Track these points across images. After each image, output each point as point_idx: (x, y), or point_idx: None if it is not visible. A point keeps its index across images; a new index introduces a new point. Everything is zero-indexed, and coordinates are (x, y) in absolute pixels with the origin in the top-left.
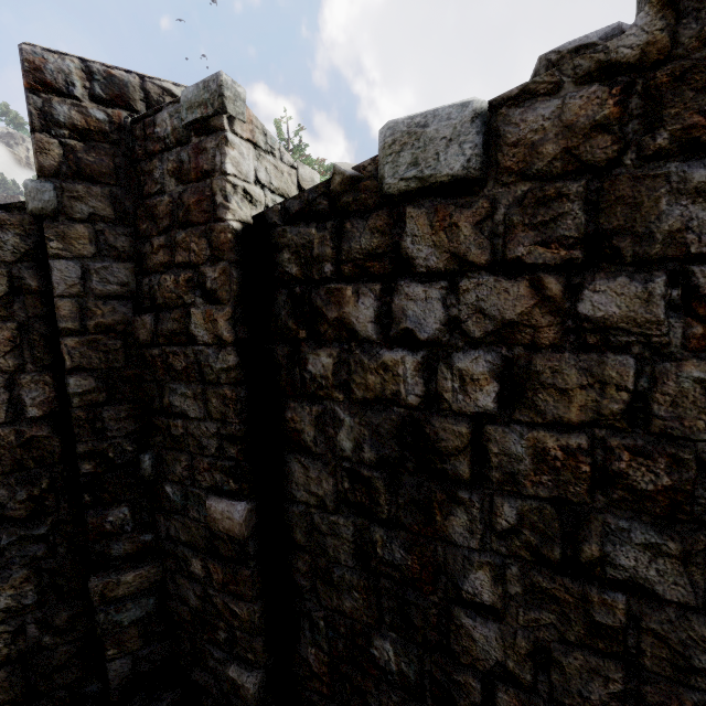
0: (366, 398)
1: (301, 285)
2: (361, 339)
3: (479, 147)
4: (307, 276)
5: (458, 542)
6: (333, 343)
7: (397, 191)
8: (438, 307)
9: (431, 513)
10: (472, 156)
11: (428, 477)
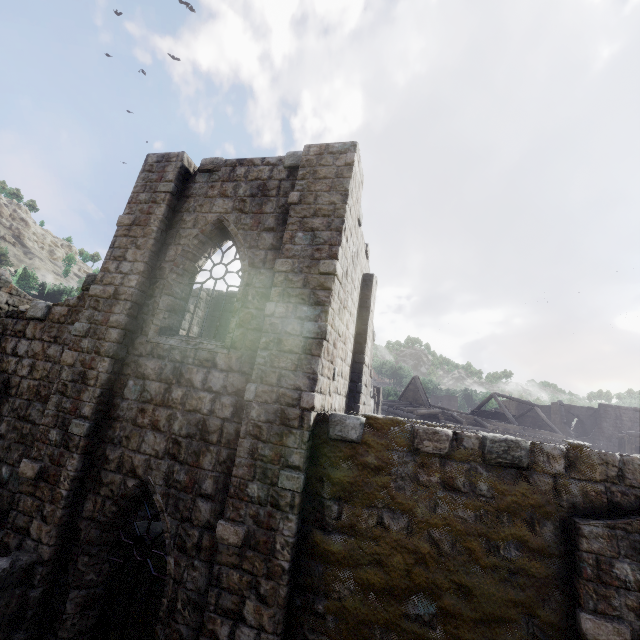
0: (1, 370)
1: (1, 335)
2: (7, 353)
3: (45, 313)
4: (3, 333)
5: (4, 414)
6: (0, 353)
7: (29, 317)
8: (26, 347)
9: (1, 406)
10: (43, 314)
11: (5, 394)
